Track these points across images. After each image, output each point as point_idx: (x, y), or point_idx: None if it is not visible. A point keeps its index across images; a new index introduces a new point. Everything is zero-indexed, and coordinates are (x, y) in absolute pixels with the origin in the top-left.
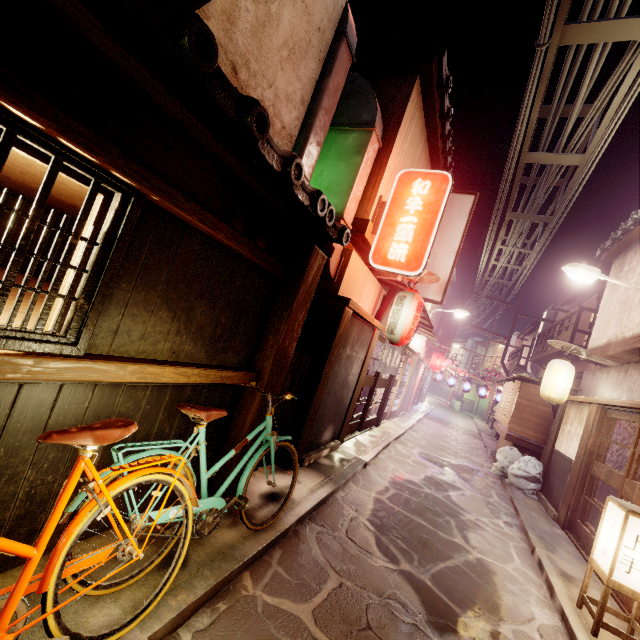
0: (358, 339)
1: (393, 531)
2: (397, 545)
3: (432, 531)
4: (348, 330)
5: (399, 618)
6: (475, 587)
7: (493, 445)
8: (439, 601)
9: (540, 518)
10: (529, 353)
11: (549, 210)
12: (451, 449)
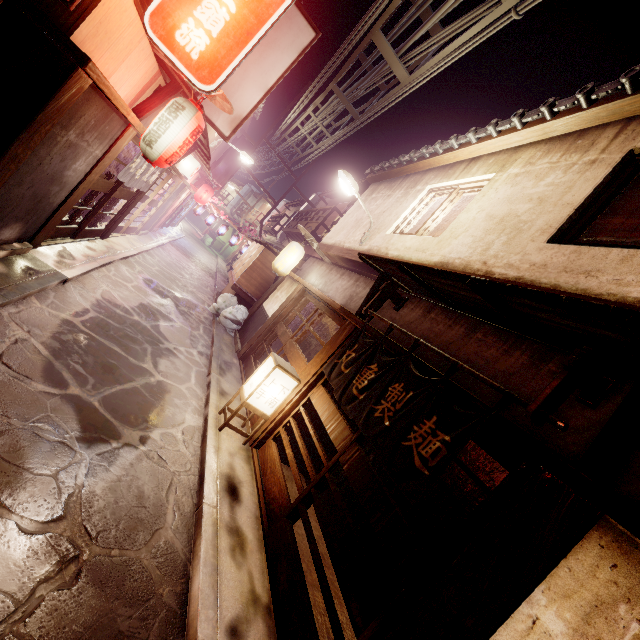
0: (96, 127)
1: (74, 356)
2: (73, 370)
3: (123, 357)
4: (79, 106)
5: (44, 439)
6: (145, 404)
7: (222, 286)
8: (101, 419)
9: (228, 351)
10: (286, 222)
11: (362, 107)
12: (182, 282)
